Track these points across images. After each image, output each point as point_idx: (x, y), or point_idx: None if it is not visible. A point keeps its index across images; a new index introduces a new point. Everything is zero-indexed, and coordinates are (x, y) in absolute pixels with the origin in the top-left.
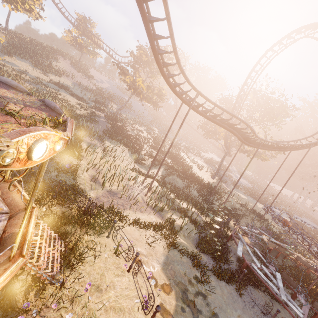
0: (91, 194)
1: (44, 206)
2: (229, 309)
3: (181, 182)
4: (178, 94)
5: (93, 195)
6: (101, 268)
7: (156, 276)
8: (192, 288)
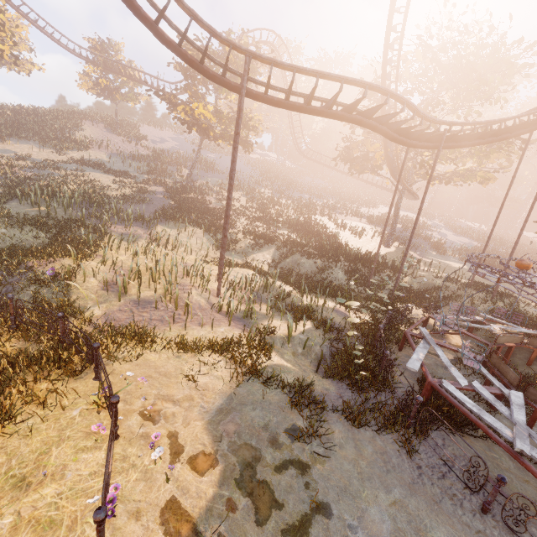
0: (96, 311)
1: None
2: (369, 490)
3: (310, 264)
4: (214, 77)
5: (98, 312)
6: (48, 438)
7: (186, 438)
8: (274, 453)
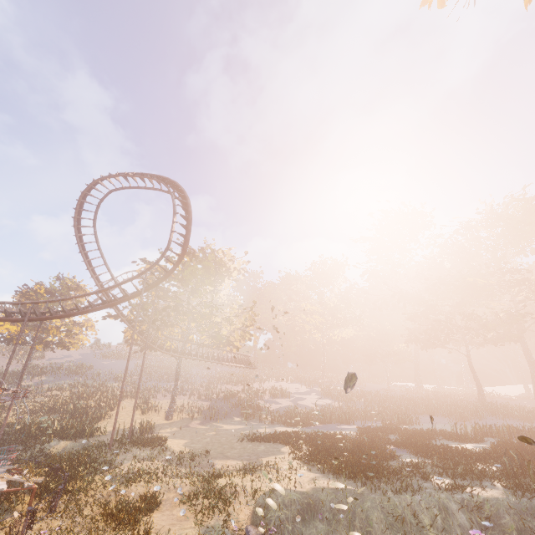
0: None
1: None
2: None
3: None
4: None
5: None
6: None
7: None
8: None
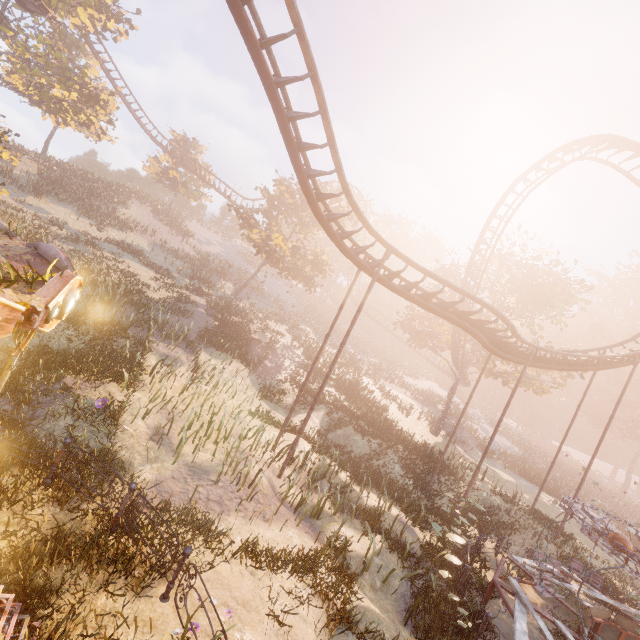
0: (145, 473)
1: (13, 508)
2: None
3: (363, 443)
4: (348, 253)
5: (148, 476)
6: None
7: None
8: None
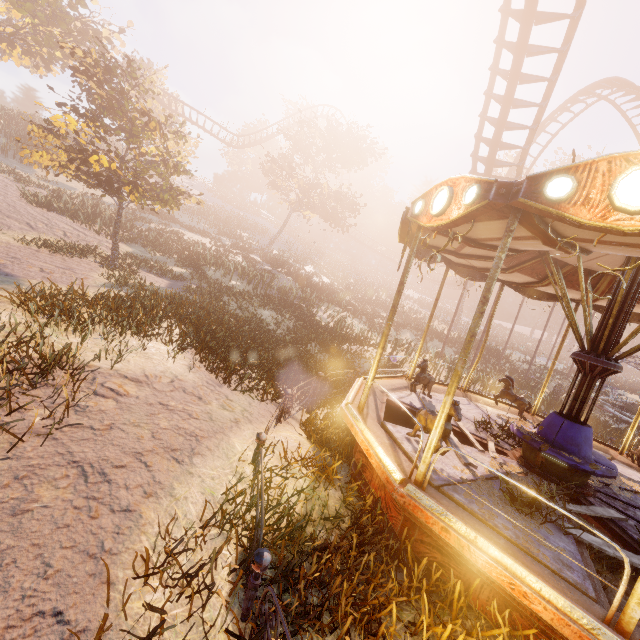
0: None
1: None
2: None
3: (448, 349)
4: None
5: None
6: None
7: None
8: None
